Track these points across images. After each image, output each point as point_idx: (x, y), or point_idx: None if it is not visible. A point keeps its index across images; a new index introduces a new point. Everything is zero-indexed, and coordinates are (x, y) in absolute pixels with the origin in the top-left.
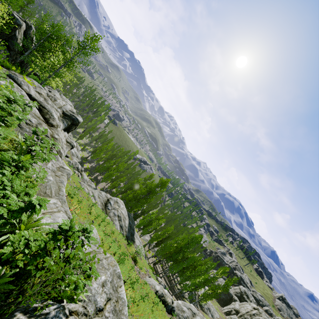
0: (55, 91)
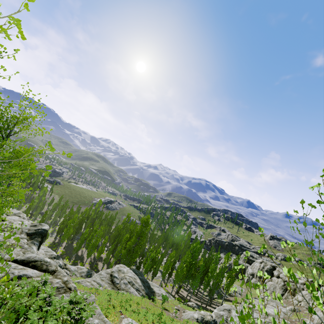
0: None
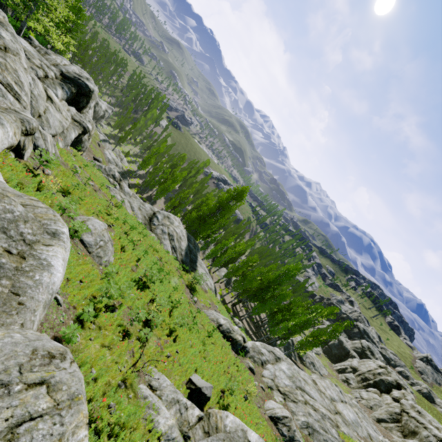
0: (62, 58)
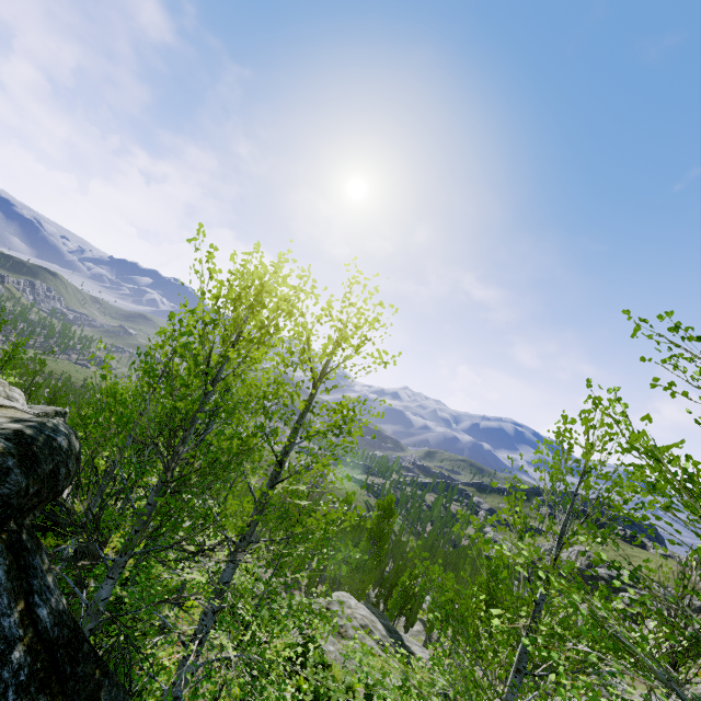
0: None
